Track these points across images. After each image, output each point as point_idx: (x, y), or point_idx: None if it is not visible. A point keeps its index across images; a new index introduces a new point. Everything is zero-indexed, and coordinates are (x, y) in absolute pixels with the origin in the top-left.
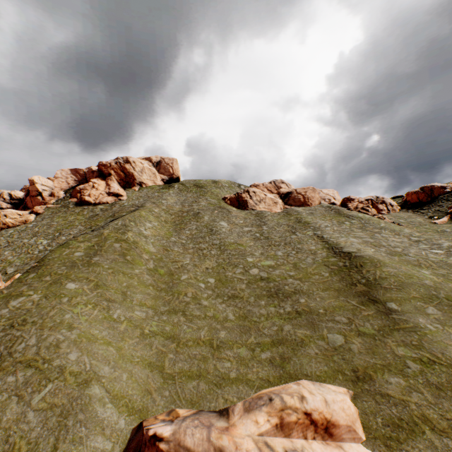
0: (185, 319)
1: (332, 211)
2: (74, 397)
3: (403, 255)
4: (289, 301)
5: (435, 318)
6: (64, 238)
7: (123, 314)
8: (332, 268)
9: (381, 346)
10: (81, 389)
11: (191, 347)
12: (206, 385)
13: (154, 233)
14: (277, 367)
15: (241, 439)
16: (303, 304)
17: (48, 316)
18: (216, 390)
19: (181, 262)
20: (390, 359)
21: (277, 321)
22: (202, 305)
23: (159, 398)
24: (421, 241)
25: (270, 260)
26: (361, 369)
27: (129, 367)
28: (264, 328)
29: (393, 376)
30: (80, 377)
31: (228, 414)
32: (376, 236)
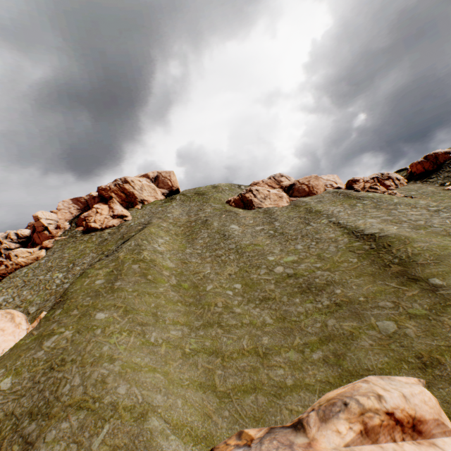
0: (222, 331)
1: (340, 195)
2: (134, 434)
3: (428, 227)
4: (324, 295)
5: None
6: (79, 268)
7: (160, 336)
8: (359, 252)
9: (438, 326)
10: (139, 424)
11: (236, 359)
12: (265, 398)
13: (168, 248)
14: (333, 366)
15: None
16: (340, 295)
17: (86, 352)
18: (277, 401)
19: (202, 272)
20: None
21: (319, 317)
22: (235, 313)
23: (220, 420)
24: (441, 210)
25: (291, 255)
26: (425, 353)
27: (181, 392)
28: (307, 327)
29: None
30: (135, 411)
31: (304, 428)
32: (393, 213)
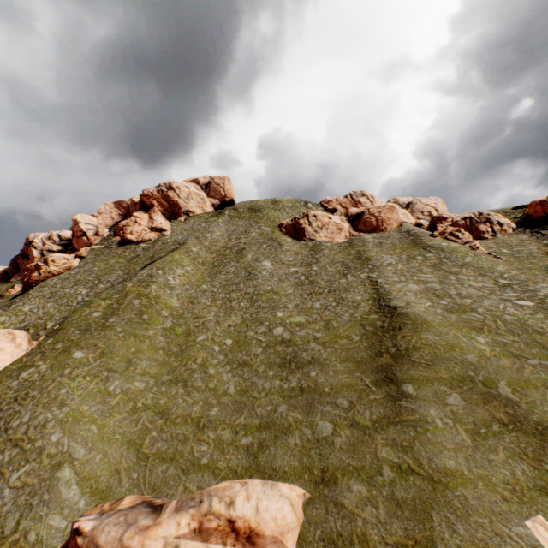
0: (183, 391)
1: (408, 239)
2: (44, 477)
3: (469, 310)
4: (298, 374)
5: (452, 410)
6: (102, 286)
7: (121, 386)
8: (368, 329)
9: (366, 443)
10: (53, 469)
11: (177, 425)
12: (174, 470)
13: (184, 281)
14: (250, 456)
15: (152, 541)
16: (311, 379)
17: (46, 390)
18: (181, 476)
19: (203, 318)
20: (368, 462)
21: (276, 399)
22: (207, 374)
23: (127, 480)
24: (511, 286)
25: (302, 315)
26: (332, 469)
27: (106, 447)
28: (259, 407)
29: (358, 482)
30: (55, 457)
31: (161, 511)
32: (447, 280)
